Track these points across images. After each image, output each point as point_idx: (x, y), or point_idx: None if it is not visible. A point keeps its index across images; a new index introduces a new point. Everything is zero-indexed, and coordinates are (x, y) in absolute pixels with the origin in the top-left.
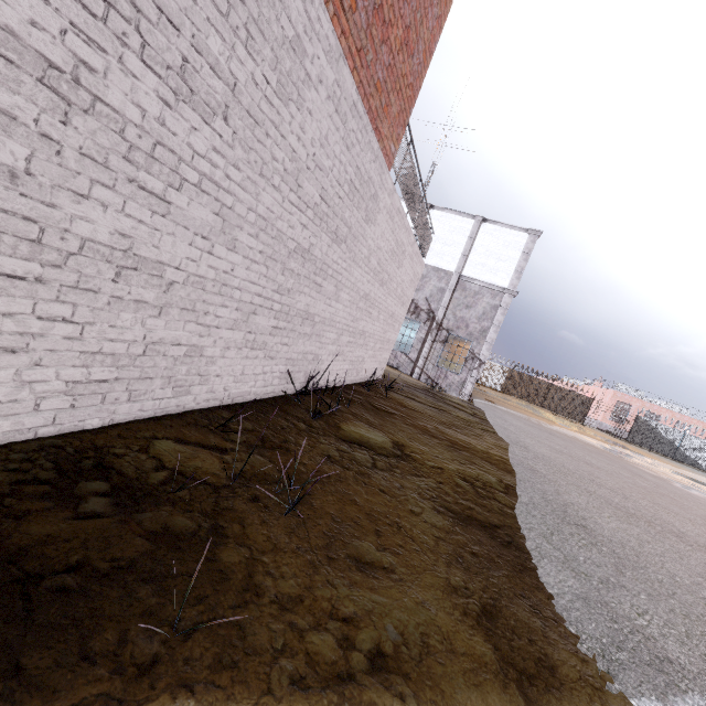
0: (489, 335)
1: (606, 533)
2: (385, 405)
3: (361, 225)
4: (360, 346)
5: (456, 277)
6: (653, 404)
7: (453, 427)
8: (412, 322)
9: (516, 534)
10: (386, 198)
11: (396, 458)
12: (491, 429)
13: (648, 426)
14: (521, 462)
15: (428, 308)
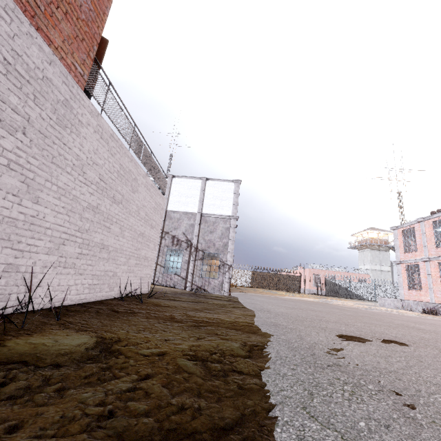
0: (229, 247)
1: (357, 363)
2: (133, 308)
3: (52, 126)
4: (104, 260)
5: (199, 215)
6: (329, 270)
7: (205, 310)
8: (180, 253)
9: (264, 425)
10: (88, 116)
11: (81, 363)
12: (241, 306)
13: (332, 283)
14: (265, 322)
15: (186, 239)
